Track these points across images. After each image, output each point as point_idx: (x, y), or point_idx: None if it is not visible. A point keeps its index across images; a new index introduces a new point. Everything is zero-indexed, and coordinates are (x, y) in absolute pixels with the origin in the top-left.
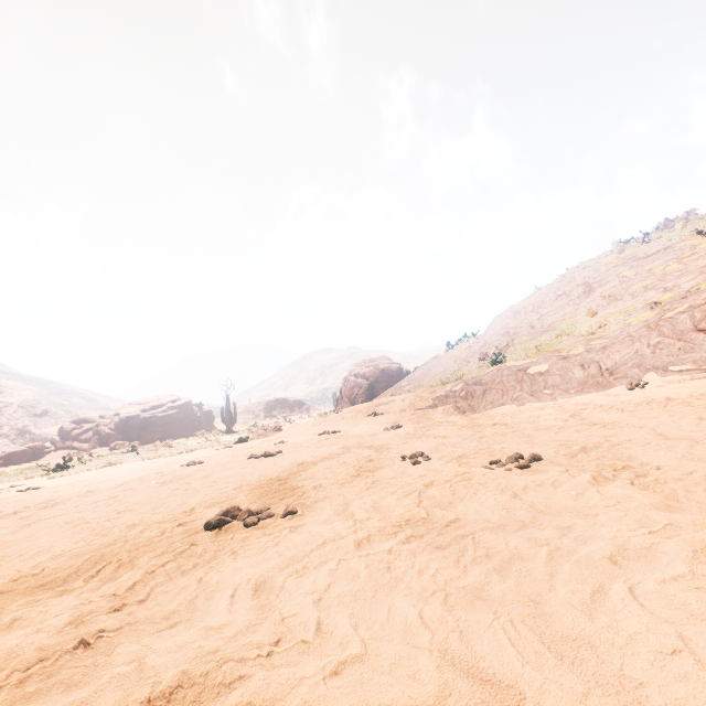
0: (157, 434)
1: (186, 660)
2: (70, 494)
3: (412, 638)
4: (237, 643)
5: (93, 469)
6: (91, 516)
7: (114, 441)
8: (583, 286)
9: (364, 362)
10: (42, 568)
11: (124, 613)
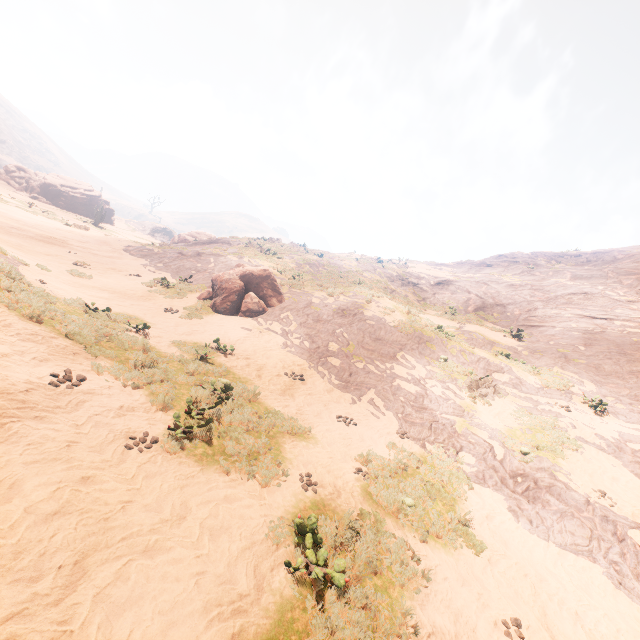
0: (64, 204)
1: None
2: None
3: None
4: None
5: (0, 202)
6: None
7: (35, 194)
8: (216, 242)
9: (196, 232)
10: None
11: None
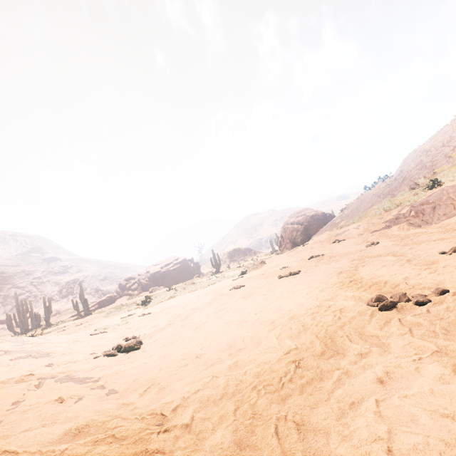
0: (172, 280)
1: None
2: (184, 312)
3: None
4: None
5: (163, 301)
6: (236, 318)
7: (150, 288)
8: None
9: (293, 214)
10: (294, 345)
11: None
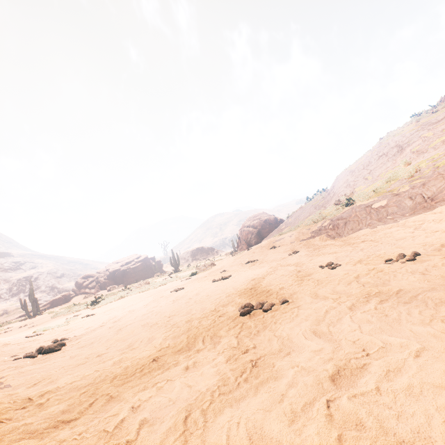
0: (132, 278)
1: (320, 363)
2: (121, 314)
3: (441, 339)
4: (341, 354)
5: (112, 301)
6: (153, 321)
7: (108, 286)
8: (396, 147)
9: (251, 217)
10: (168, 344)
11: (251, 353)
